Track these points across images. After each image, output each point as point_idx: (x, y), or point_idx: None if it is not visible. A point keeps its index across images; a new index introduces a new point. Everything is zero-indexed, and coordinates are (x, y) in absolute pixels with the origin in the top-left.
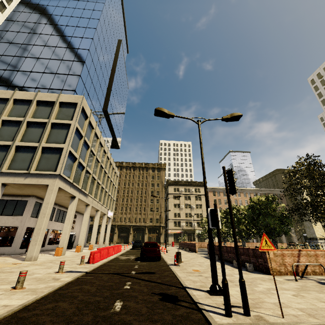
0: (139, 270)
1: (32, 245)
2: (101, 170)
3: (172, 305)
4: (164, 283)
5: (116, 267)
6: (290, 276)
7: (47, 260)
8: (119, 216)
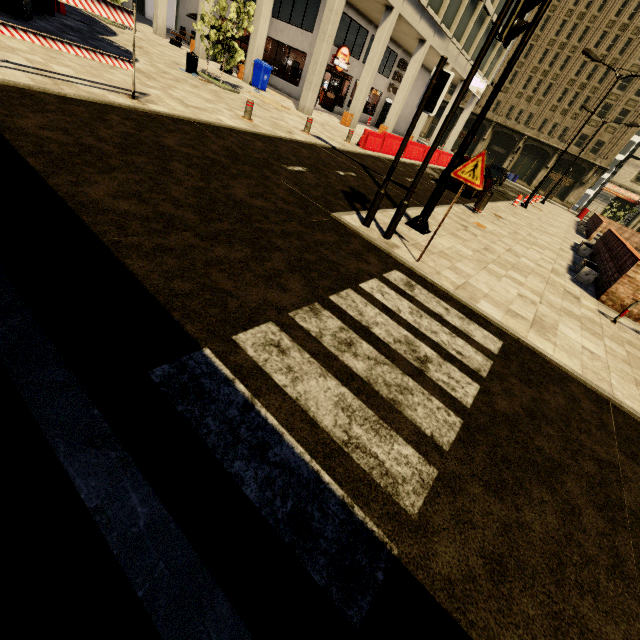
0: (402, 181)
1: (306, 88)
2: None
3: (343, 198)
4: (390, 197)
5: (382, 165)
6: (634, 323)
7: (321, 122)
8: (511, 101)
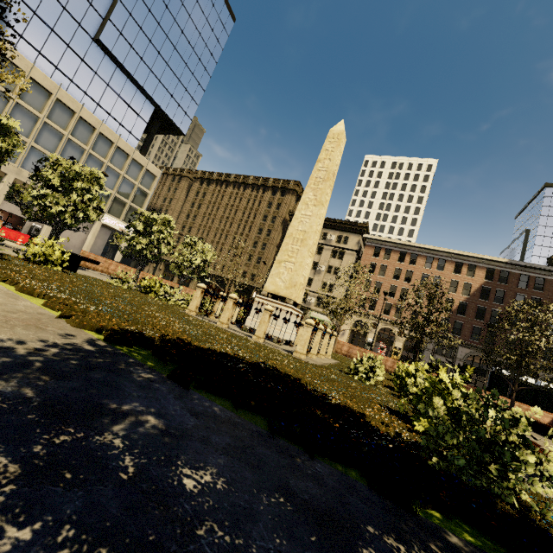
0: None
1: None
2: (61, 138)
3: None
4: None
5: None
6: None
7: None
8: None
